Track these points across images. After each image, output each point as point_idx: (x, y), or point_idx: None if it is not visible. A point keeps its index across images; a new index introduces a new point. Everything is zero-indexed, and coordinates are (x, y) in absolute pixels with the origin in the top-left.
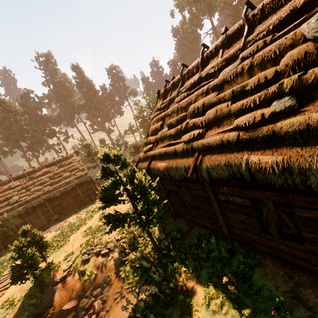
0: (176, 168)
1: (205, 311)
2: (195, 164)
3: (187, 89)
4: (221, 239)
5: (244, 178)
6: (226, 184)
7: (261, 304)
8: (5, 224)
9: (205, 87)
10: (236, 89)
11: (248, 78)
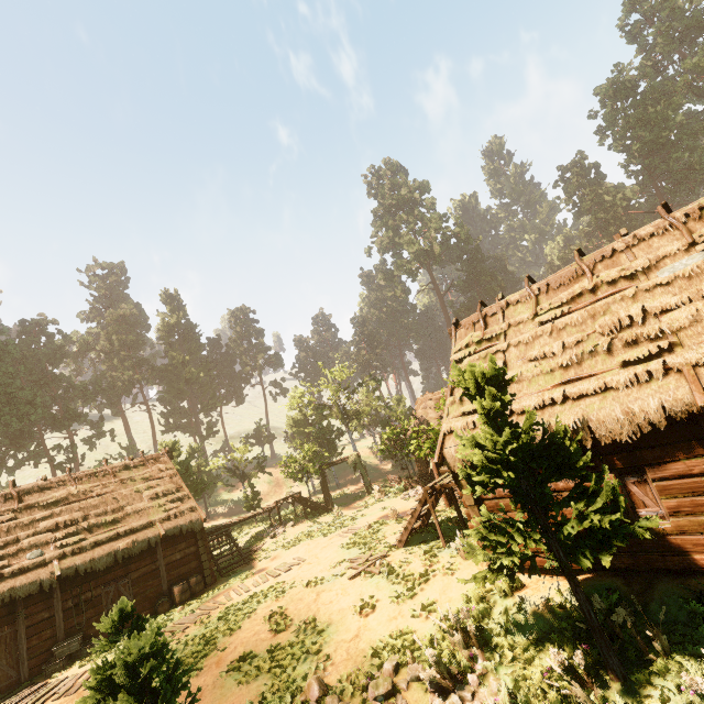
0: (625, 412)
1: None
2: (701, 385)
3: (561, 305)
4: None
5: None
6: None
7: None
8: None
9: (630, 290)
10: None
11: None
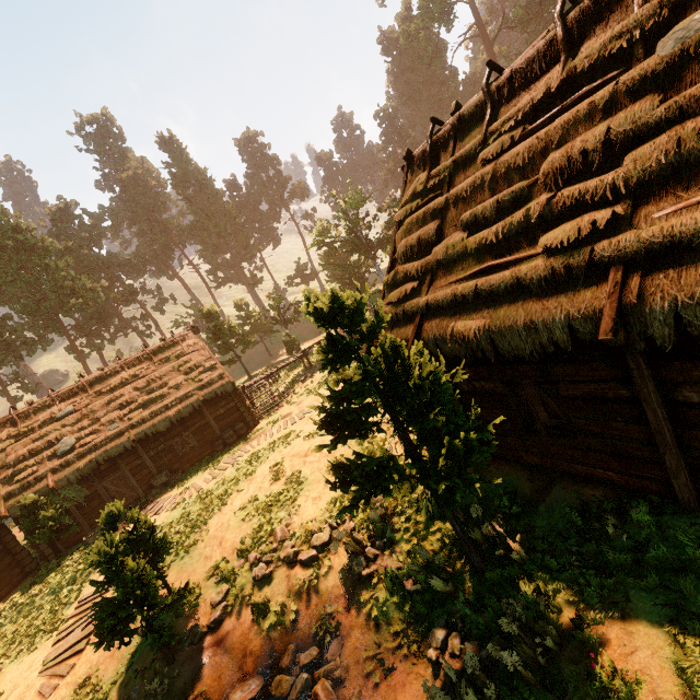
0: (528, 327)
1: None
2: (619, 303)
3: (517, 122)
4: (668, 511)
5: None
6: None
7: None
8: (52, 501)
9: (604, 92)
10: None
11: None
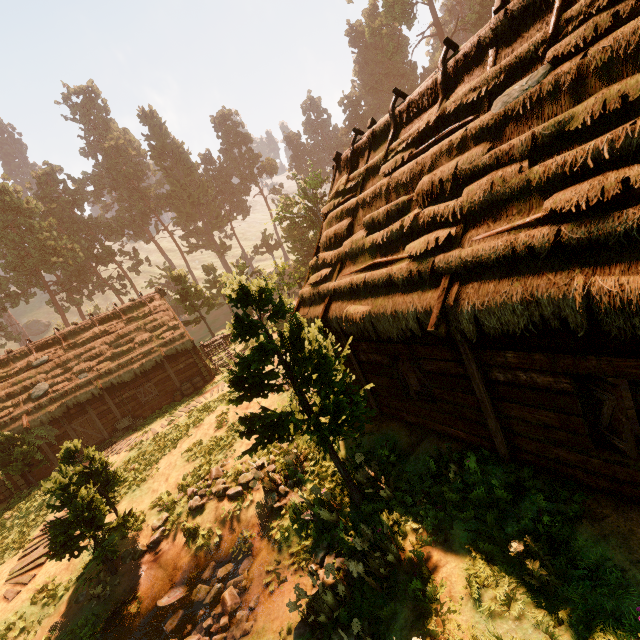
0: (393, 315)
1: (472, 612)
2: (443, 304)
3: (409, 145)
4: (491, 462)
5: (571, 329)
6: (515, 345)
7: (604, 599)
8: (26, 438)
9: (458, 134)
10: (541, 131)
11: (572, 104)
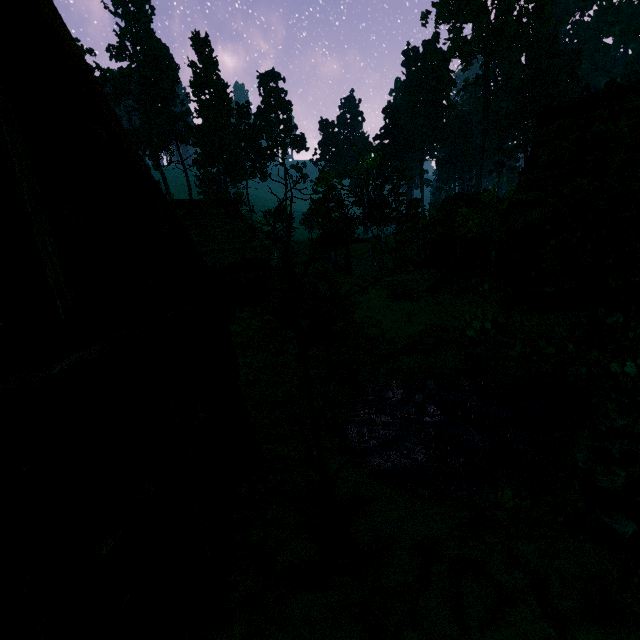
0: None
1: None
2: None
3: None
4: None
5: None
6: None
7: None
8: None
9: None
10: None
11: None
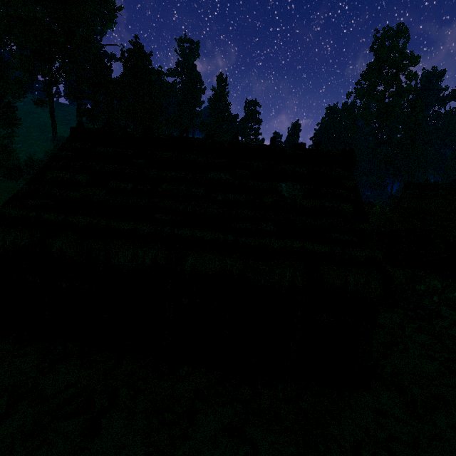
0: None
1: None
2: None
3: None
4: None
5: None
6: None
7: None
8: None
9: None
10: None
11: None
